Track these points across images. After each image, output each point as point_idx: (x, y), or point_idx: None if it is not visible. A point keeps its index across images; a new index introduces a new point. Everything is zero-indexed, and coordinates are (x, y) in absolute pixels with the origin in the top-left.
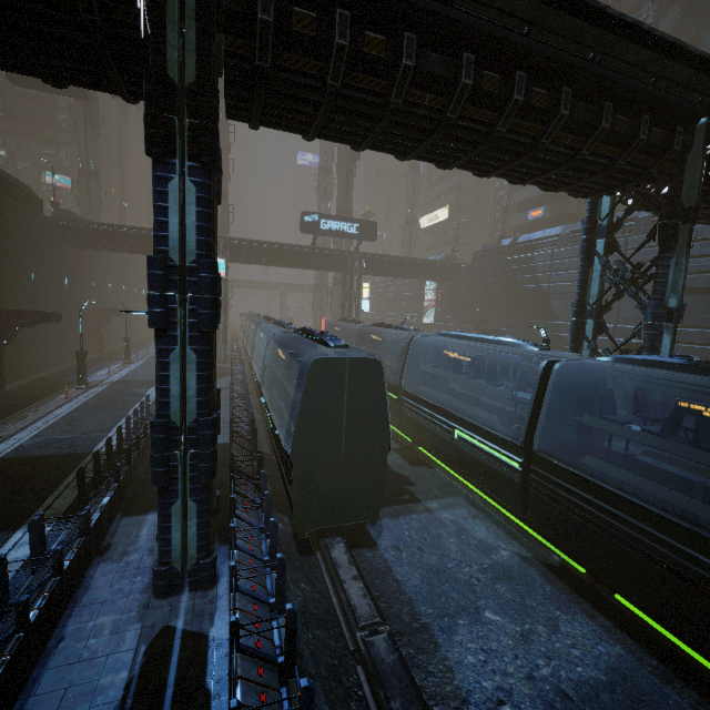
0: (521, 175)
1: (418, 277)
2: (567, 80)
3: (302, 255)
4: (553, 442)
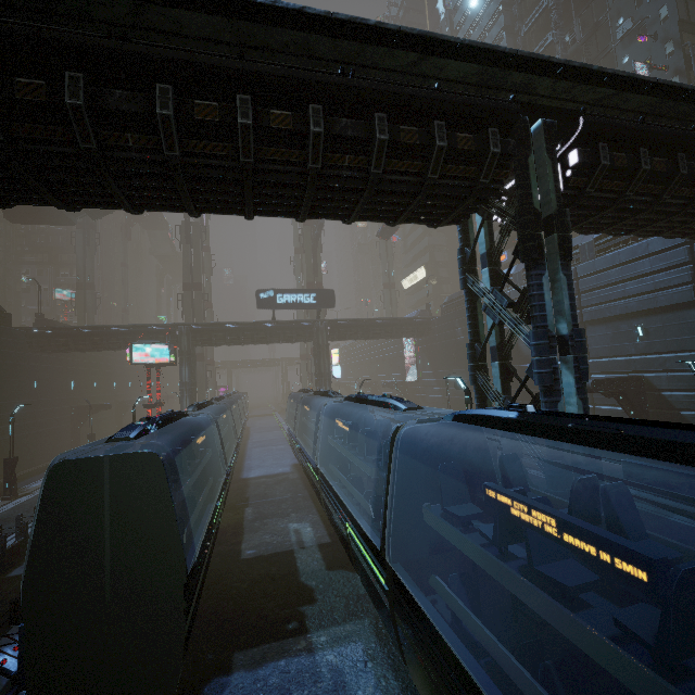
0: (339, 211)
1: (389, 336)
2: (315, 97)
3: (265, 330)
4: (418, 544)
